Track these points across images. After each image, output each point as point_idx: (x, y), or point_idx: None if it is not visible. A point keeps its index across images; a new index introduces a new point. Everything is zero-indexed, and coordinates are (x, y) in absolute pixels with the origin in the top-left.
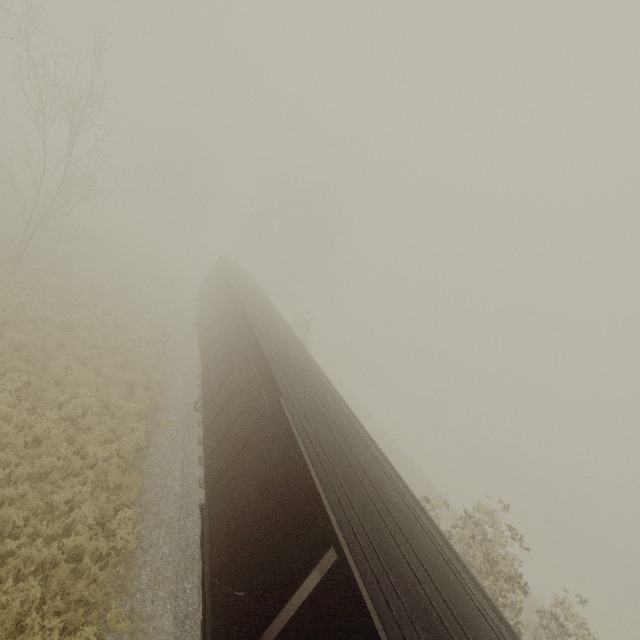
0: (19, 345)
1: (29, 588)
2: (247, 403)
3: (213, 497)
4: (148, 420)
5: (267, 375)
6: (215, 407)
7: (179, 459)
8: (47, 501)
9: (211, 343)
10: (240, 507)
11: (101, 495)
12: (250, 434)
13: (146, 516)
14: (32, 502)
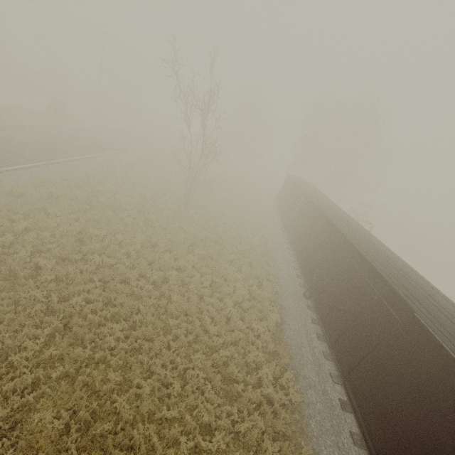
0: (202, 257)
1: (255, 419)
2: (366, 306)
3: (352, 379)
4: (275, 303)
5: (384, 286)
6: (327, 300)
7: (304, 334)
8: (243, 359)
9: (303, 245)
10: (391, 401)
11: (272, 361)
12: (380, 336)
13: (299, 378)
14: (240, 361)
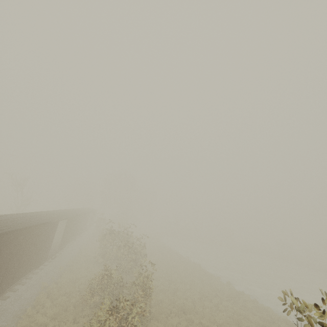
0: None
1: None
2: None
3: None
4: None
5: None
6: None
7: None
8: None
9: None
10: None
11: None
12: None
13: None
14: None
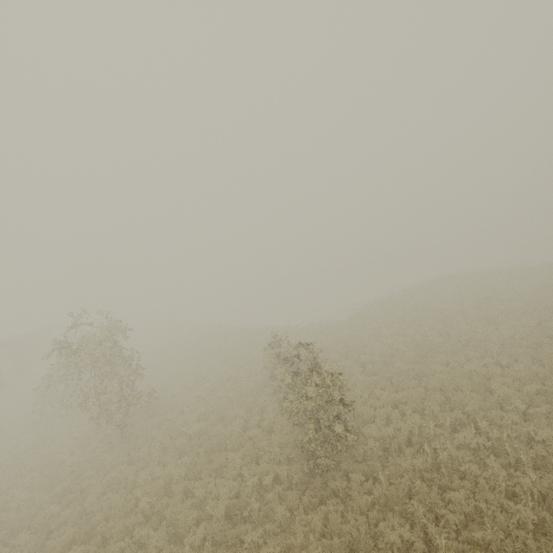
0: None
1: None
2: None
3: None
4: None
5: None
6: None
7: None
8: None
9: None
10: None
11: None
12: None
13: None
14: None
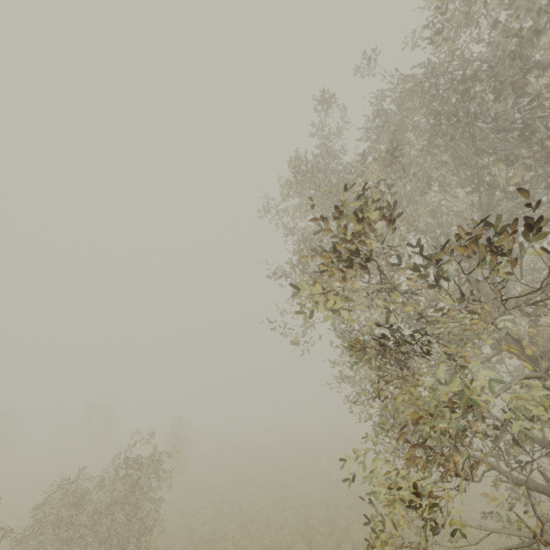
0: None
1: None
2: None
3: None
4: None
5: None
6: None
7: None
8: None
9: None
10: None
11: None
12: None
13: None
14: None
